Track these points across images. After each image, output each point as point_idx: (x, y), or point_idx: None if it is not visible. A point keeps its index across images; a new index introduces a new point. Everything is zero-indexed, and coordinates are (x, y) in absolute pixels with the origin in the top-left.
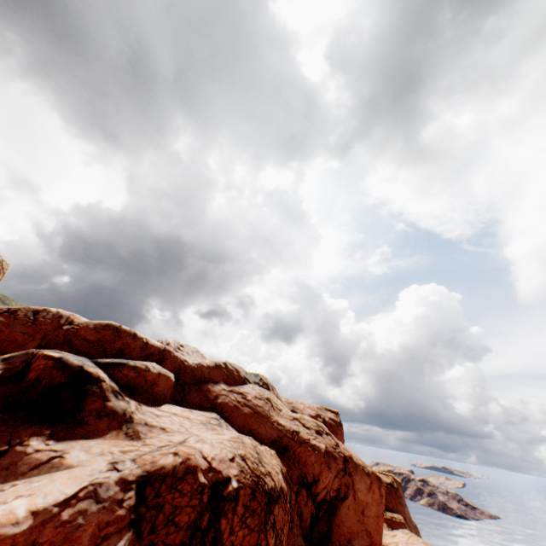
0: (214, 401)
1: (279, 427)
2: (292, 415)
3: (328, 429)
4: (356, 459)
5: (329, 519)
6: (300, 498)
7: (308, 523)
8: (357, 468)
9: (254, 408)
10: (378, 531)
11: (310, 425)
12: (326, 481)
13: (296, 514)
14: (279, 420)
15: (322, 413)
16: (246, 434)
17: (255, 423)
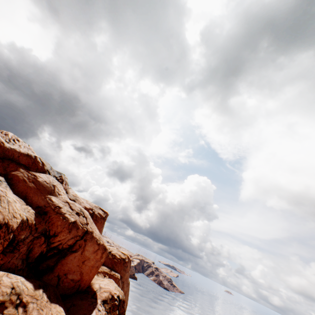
0: (9, 172)
1: (49, 201)
2: (67, 200)
3: (93, 218)
4: (95, 234)
5: (58, 260)
6: (38, 241)
7: (36, 256)
8: (93, 239)
9: (39, 186)
10: (89, 274)
11: (75, 208)
12: (62, 237)
13: (25, 247)
14: (52, 198)
15: (95, 209)
16: (21, 197)
17: (32, 193)
